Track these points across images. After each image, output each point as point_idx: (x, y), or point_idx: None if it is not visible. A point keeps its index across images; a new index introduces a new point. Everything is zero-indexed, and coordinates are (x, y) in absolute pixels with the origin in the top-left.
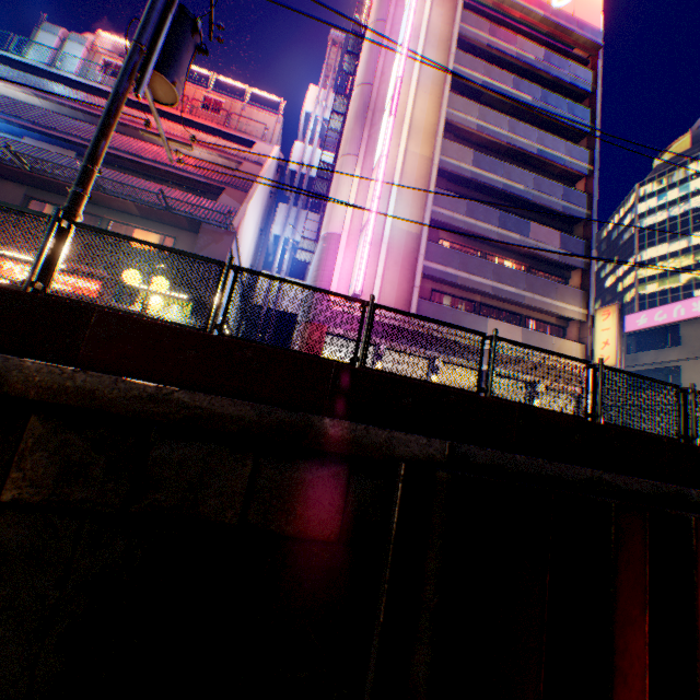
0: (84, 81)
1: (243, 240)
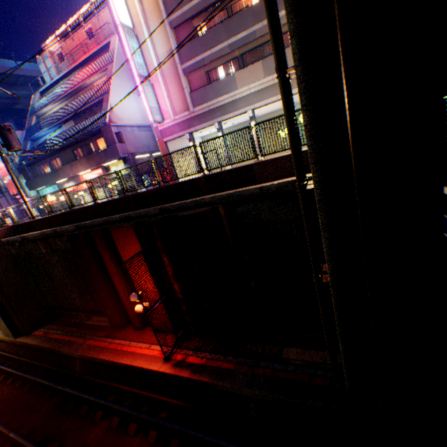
0: (60, 77)
1: (124, 117)
